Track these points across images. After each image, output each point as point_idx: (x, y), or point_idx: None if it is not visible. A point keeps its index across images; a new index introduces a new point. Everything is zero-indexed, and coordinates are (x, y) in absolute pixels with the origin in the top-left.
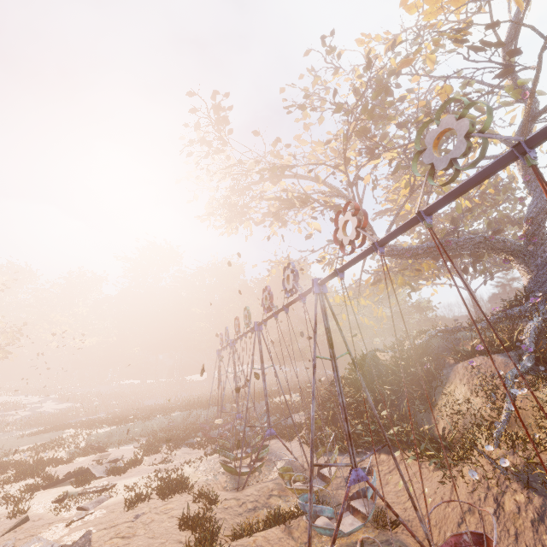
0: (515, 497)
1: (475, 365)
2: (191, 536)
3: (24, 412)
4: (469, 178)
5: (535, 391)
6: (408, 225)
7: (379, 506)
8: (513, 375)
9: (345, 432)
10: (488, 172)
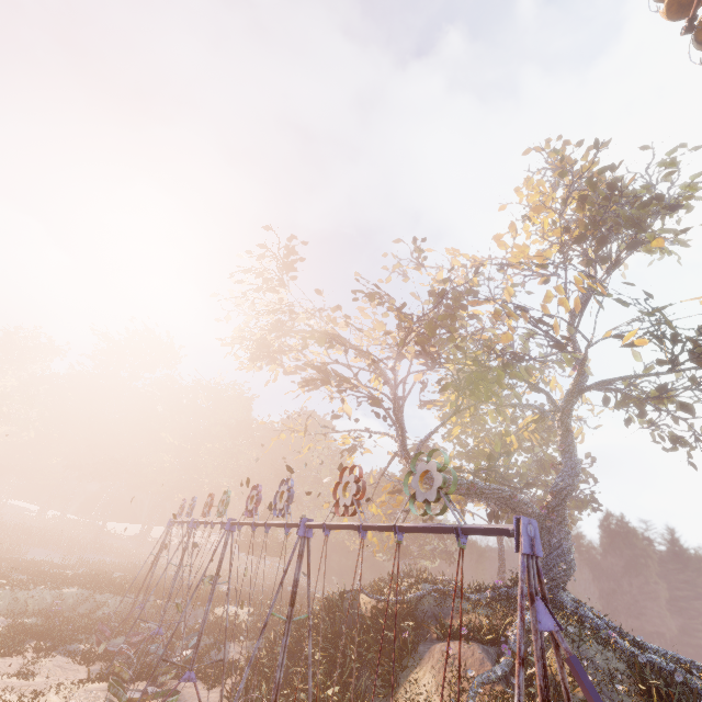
0: None
1: (452, 652)
2: None
3: None
4: (430, 525)
5: None
6: (387, 529)
7: None
8: (481, 681)
9: None
10: (440, 531)
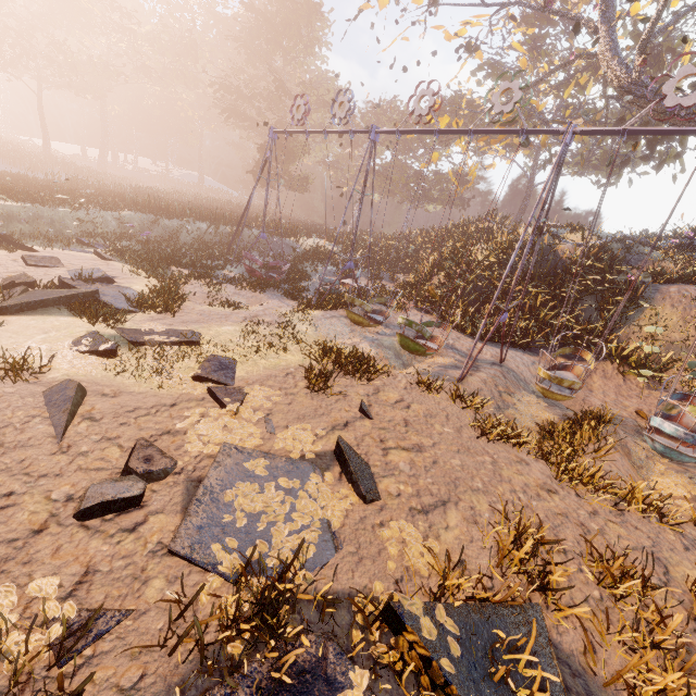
0: None
1: None
2: (513, 452)
3: None
4: None
5: None
6: None
7: (627, 419)
8: None
9: None
10: None
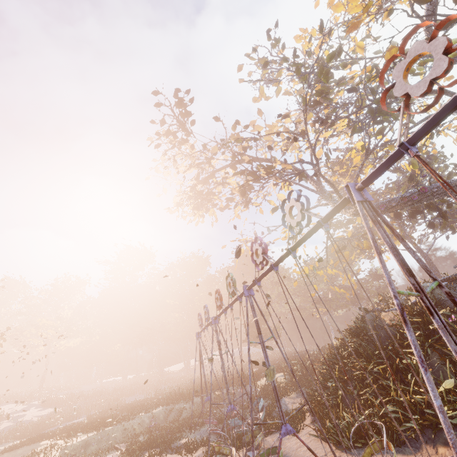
0: None
1: None
2: None
3: (5, 423)
4: None
5: None
6: None
7: None
8: None
9: None
10: None
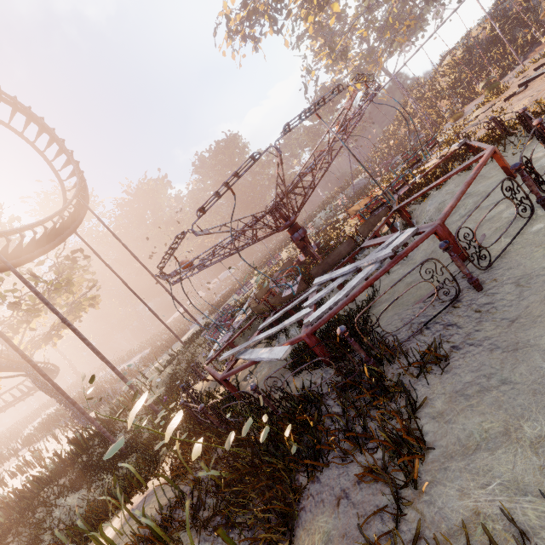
0: None
1: None
2: None
3: None
4: None
5: None
6: None
7: None
8: None
9: None
10: None
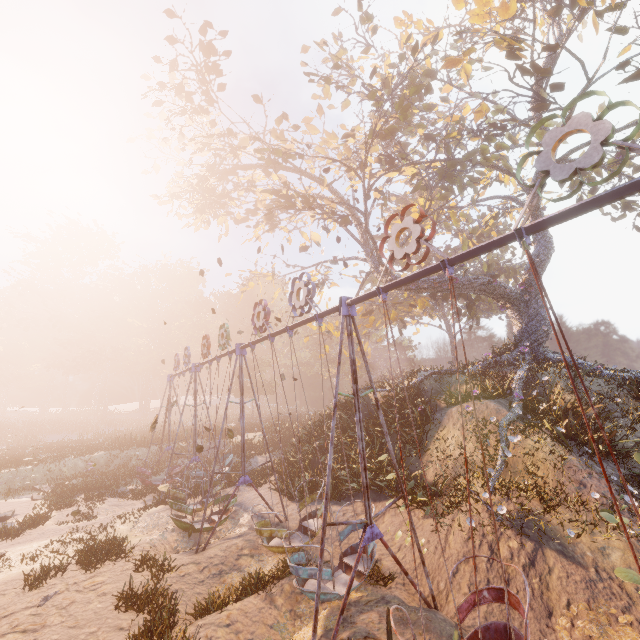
0: (509, 544)
1: (470, 410)
2: (135, 618)
3: None
4: (598, 195)
5: (526, 438)
6: (499, 243)
7: None
8: (506, 422)
9: (363, 483)
10: (626, 191)
